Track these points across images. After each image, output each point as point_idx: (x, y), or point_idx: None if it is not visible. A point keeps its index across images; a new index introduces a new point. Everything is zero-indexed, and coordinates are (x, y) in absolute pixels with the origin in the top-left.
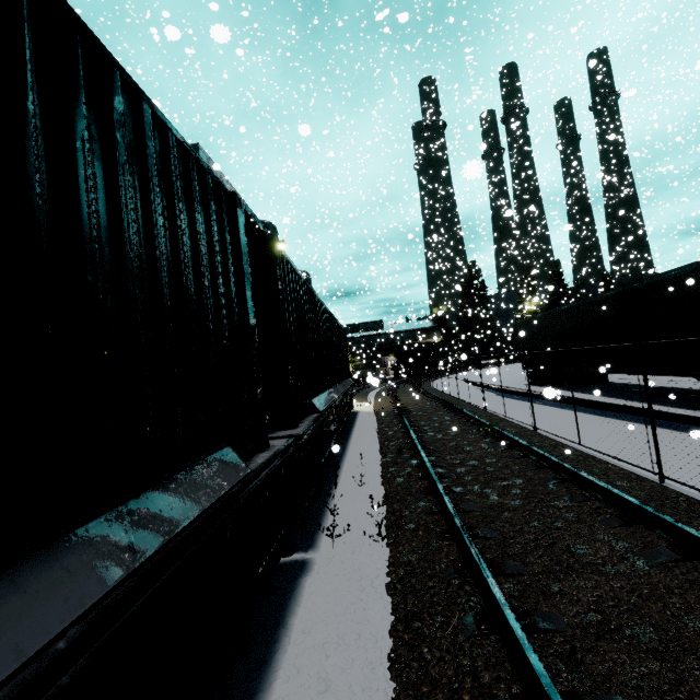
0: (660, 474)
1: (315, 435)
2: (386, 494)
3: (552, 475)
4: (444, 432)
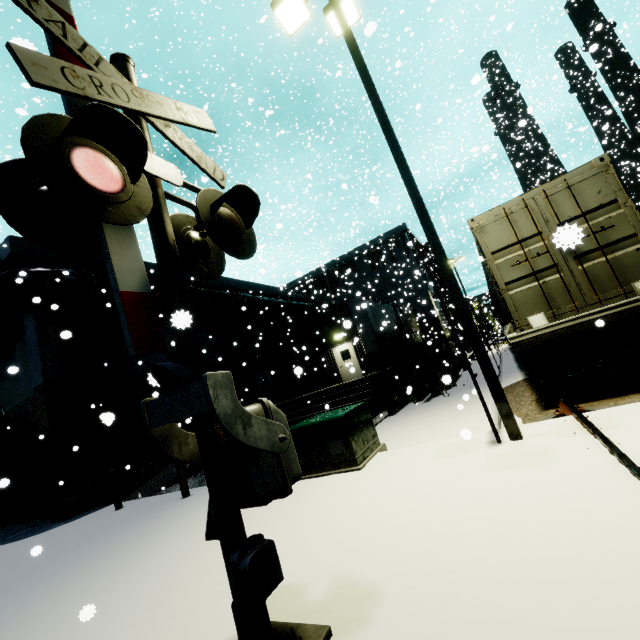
0: None
1: None
2: None
3: None
4: None
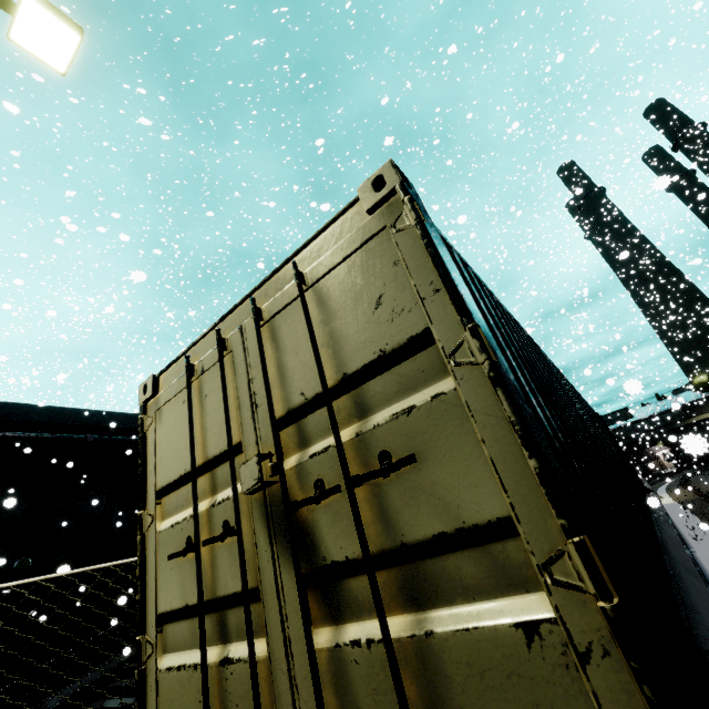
0: None
1: None
2: None
3: None
4: None
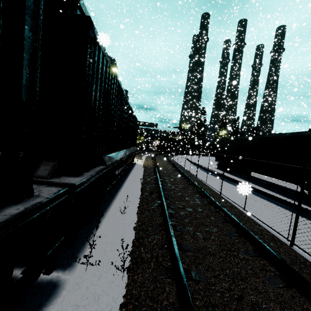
0: (291, 241)
1: (100, 179)
2: (133, 244)
3: (233, 229)
4: (176, 185)
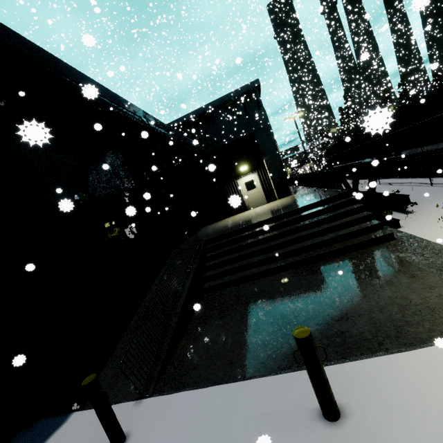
0: None
1: None
2: None
3: None
4: None
